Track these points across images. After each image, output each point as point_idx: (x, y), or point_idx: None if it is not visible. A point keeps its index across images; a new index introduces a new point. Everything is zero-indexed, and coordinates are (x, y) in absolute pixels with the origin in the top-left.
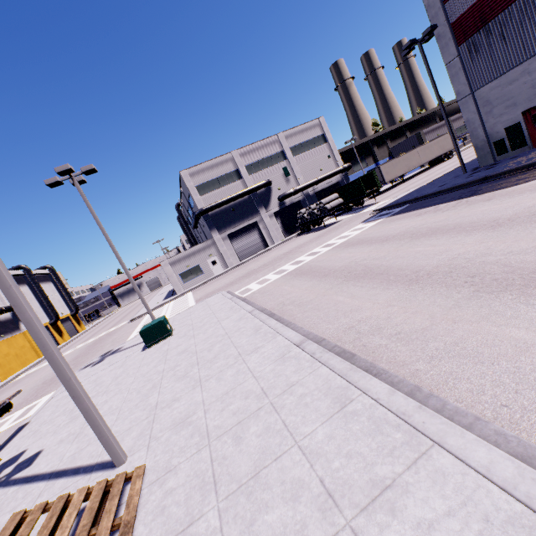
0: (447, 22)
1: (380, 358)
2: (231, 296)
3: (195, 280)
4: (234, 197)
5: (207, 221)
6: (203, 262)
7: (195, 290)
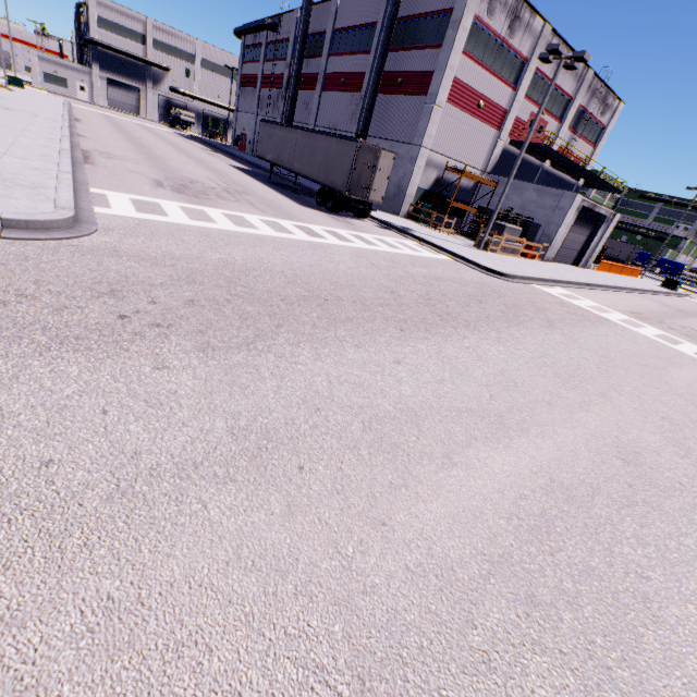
0: (241, 73)
1: (76, 112)
2: (67, 101)
3: (57, 89)
4: (128, 54)
5: (94, 52)
6: (72, 80)
7: (52, 94)
